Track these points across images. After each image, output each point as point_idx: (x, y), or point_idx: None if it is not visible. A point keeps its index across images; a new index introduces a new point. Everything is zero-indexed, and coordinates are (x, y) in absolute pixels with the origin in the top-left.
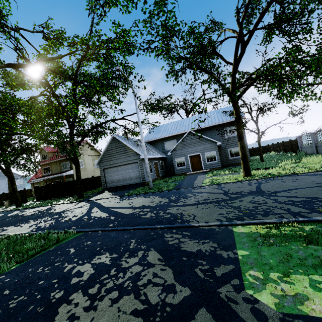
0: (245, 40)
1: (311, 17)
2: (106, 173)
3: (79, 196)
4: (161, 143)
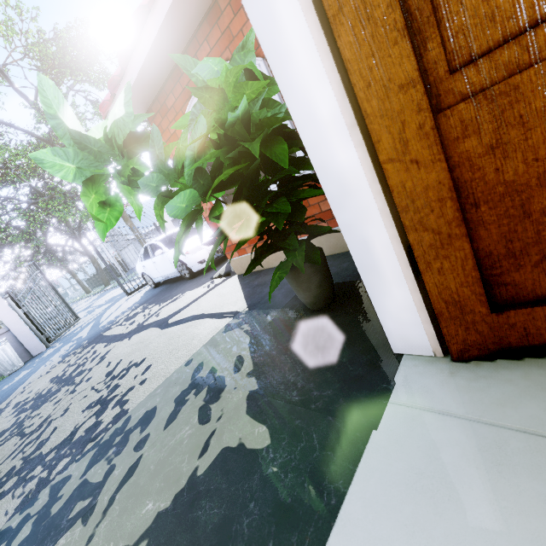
0: None
1: None
2: (124, 255)
3: (105, 285)
4: None
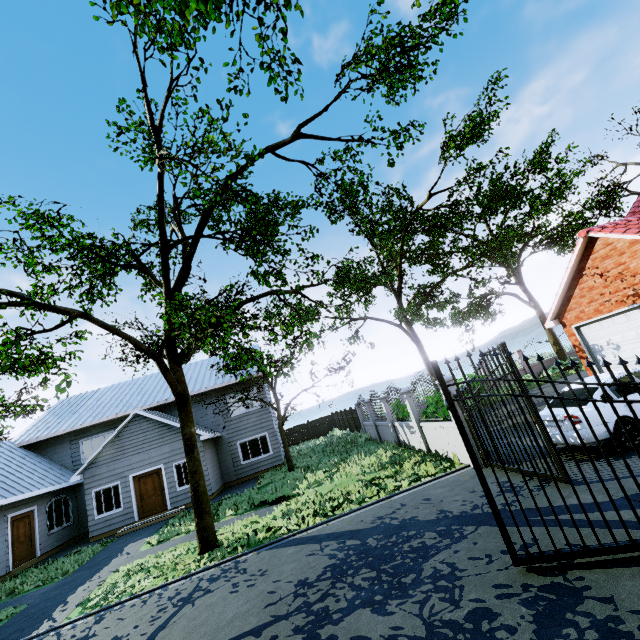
0: (187, 250)
1: (281, 233)
2: None
3: None
4: (70, 444)
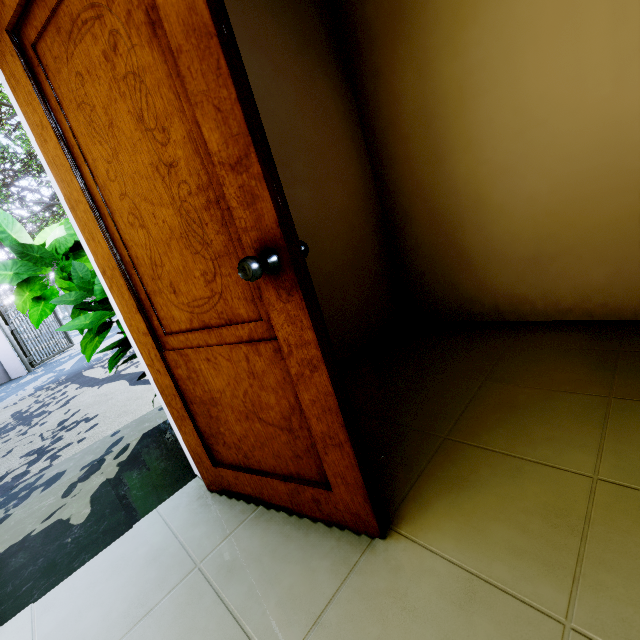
0: None
1: None
2: None
3: None
4: None
